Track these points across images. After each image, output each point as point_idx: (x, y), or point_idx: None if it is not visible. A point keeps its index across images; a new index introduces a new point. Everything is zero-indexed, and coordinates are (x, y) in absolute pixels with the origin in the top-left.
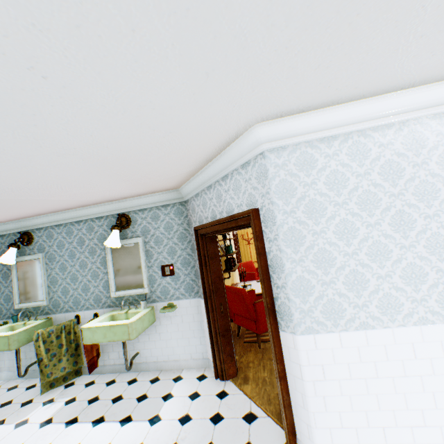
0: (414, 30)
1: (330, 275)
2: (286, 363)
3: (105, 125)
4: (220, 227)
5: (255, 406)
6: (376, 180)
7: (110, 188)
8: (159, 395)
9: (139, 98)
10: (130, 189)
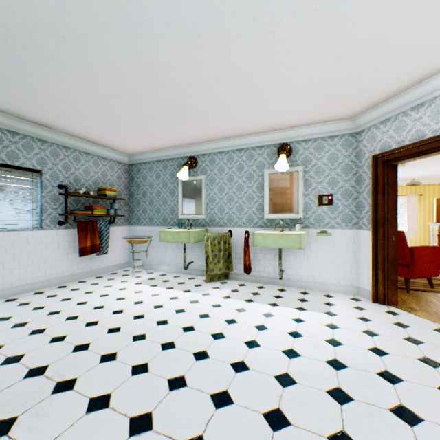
0: None
1: None
2: None
3: None
4: (434, 145)
5: None
6: None
7: (300, 108)
8: (319, 301)
9: None
10: (313, 112)
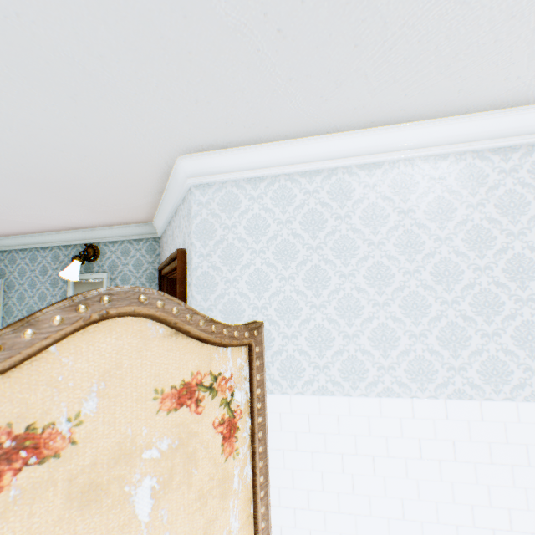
0: (274, 72)
1: None
2: None
3: (1, 142)
4: (169, 268)
5: None
6: (297, 230)
7: (66, 213)
8: None
9: (16, 117)
10: (91, 216)
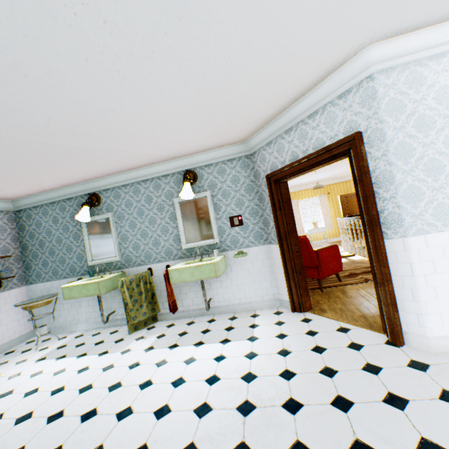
0: None
1: (439, 181)
2: (392, 267)
3: (249, 42)
4: (306, 164)
5: (343, 324)
6: None
7: (190, 137)
8: (245, 325)
9: (300, 5)
10: (205, 139)
